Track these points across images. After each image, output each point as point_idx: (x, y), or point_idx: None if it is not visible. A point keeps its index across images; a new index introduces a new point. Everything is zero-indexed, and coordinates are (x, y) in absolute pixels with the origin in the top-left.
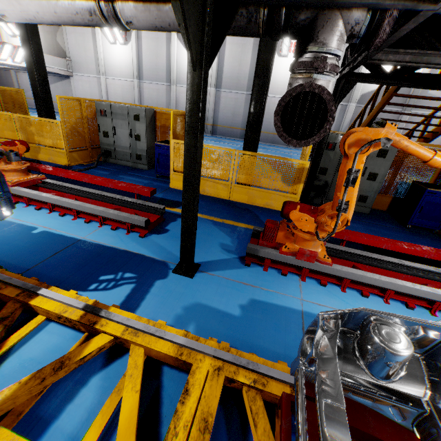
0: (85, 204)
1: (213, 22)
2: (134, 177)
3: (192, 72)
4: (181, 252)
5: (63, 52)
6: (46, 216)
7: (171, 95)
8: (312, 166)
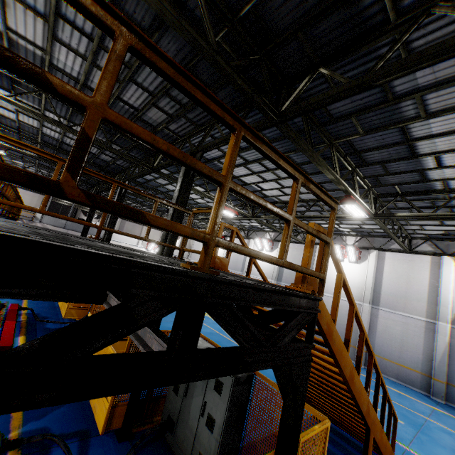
0: None
1: None
2: None
3: None
4: None
5: (190, 248)
6: None
7: None
8: None
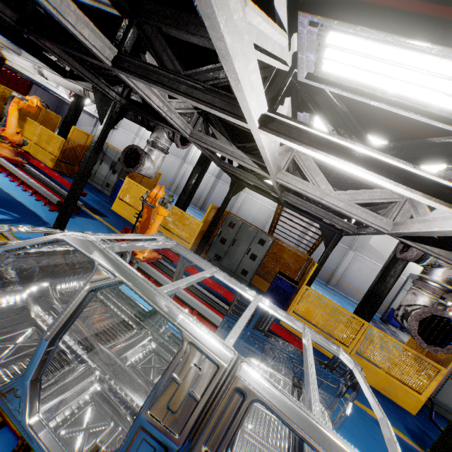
0: (31, 179)
1: (119, 112)
2: (92, 193)
3: (100, 126)
4: (58, 216)
5: None
6: (1, 177)
7: (182, 169)
8: (208, 229)
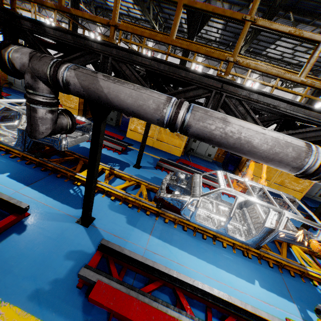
0: None
1: None
2: (18, 95)
3: None
4: None
5: None
6: None
7: None
8: (84, 100)
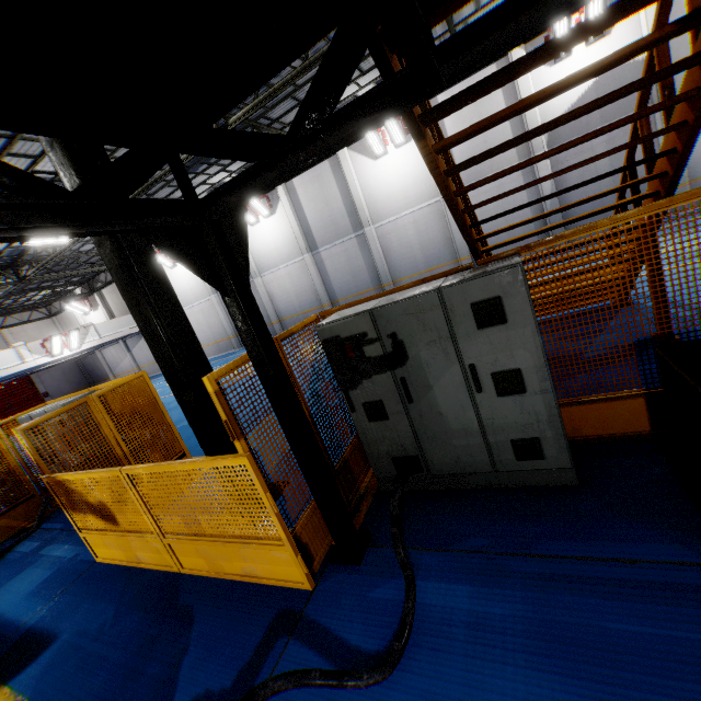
0: None
1: None
2: (66, 543)
3: None
4: None
5: None
6: None
7: (260, 292)
8: (289, 444)
